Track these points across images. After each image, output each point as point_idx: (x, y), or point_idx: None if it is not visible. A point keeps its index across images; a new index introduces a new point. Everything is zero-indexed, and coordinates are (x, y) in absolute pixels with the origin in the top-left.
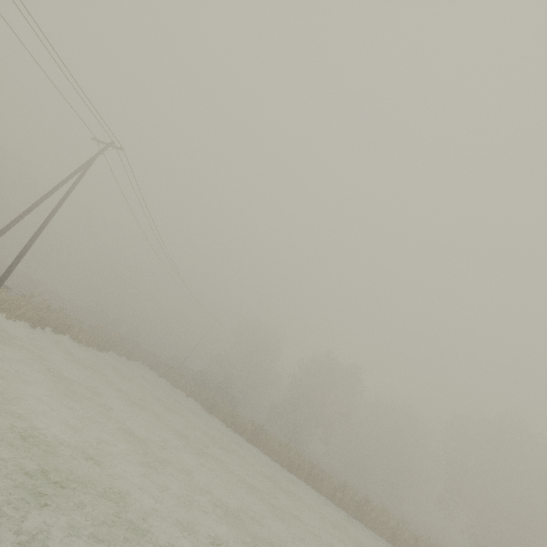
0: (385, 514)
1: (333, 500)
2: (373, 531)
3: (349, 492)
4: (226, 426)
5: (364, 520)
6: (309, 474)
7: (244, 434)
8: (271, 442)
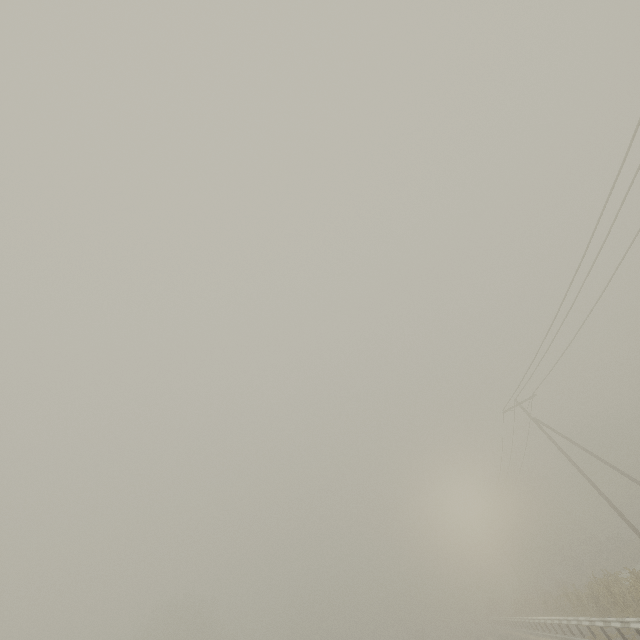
0: None
1: None
2: None
3: None
4: None
5: None
6: None
7: None
8: None
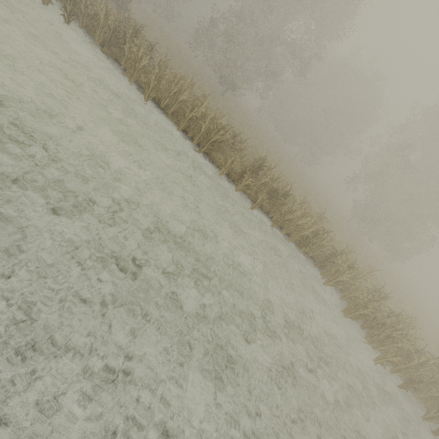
0: (307, 222)
1: (236, 182)
2: (278, 226)
3: (265, 177)
4: (44, 2)
5: (272, 214)
6: (206, 139)
7: (94, 34)
8: (142, 62)
